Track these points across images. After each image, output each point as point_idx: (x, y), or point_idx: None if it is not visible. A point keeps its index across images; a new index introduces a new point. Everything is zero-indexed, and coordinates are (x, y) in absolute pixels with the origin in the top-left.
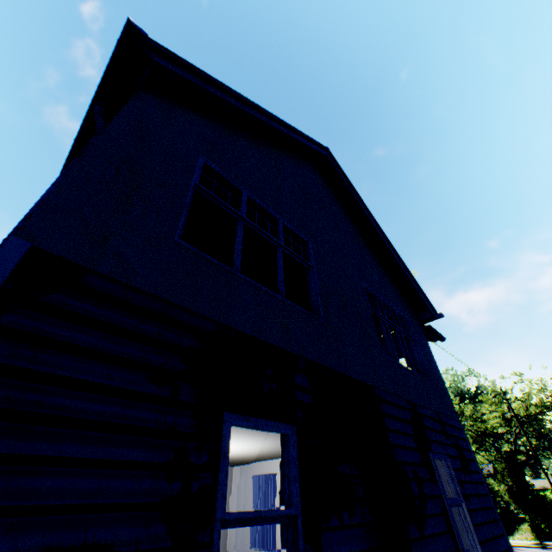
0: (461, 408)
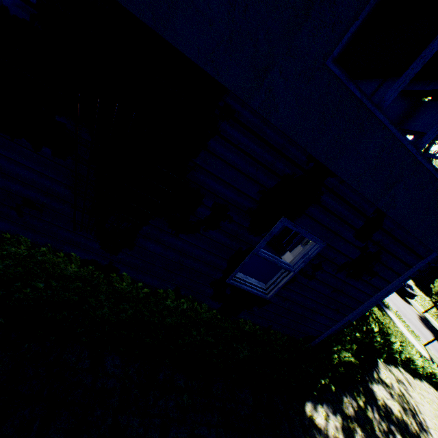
0: None
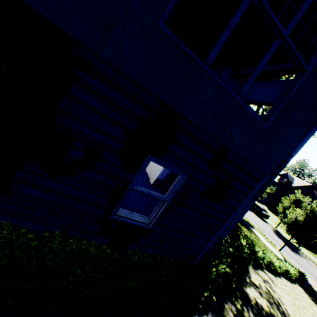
0: None
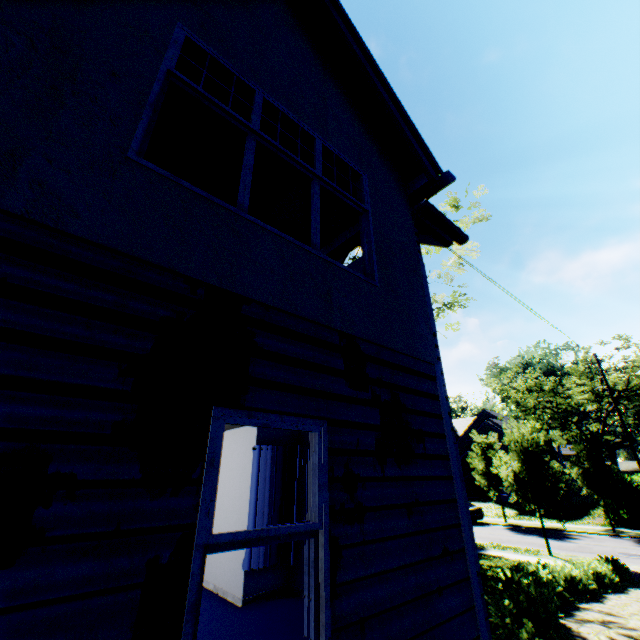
0: (537, 381)
